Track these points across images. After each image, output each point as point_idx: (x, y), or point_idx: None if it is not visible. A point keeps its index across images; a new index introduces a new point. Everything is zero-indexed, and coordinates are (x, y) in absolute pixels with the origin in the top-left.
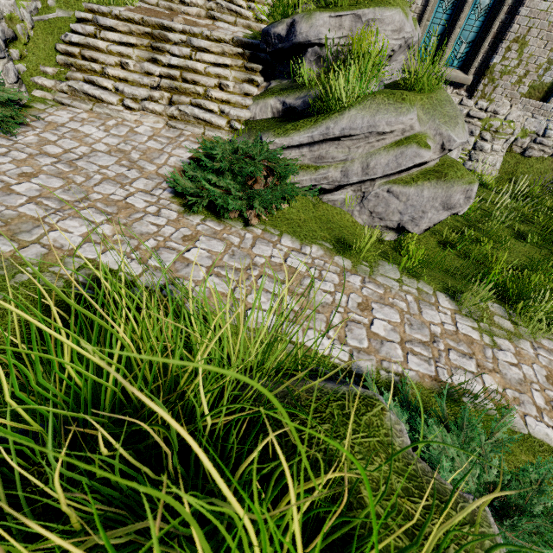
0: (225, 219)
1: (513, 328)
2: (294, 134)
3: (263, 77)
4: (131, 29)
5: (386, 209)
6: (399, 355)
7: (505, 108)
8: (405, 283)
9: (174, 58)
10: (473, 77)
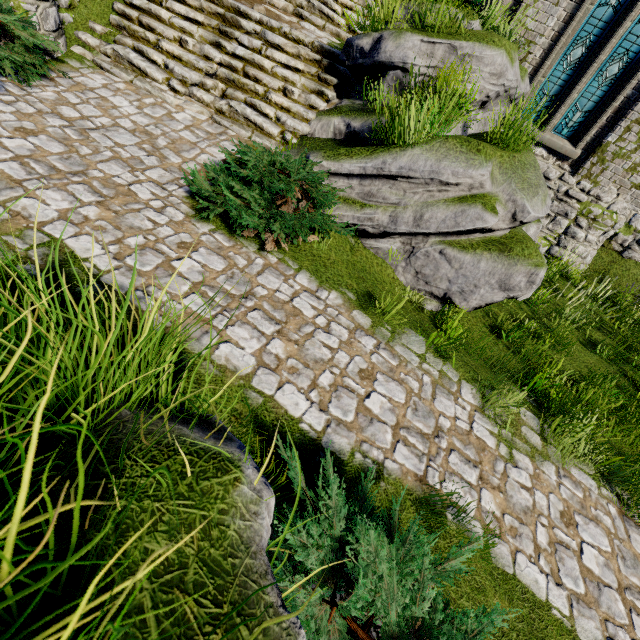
0: (240, 236)
1: (541, 446)
2: (345, 160)
3: (336, 93)
4: (202, 6)
5: (435, 273)
6: (387, 441)
7: (610, 195)
8: (428, 361)
9: (240, 48)
10: (582, 152)
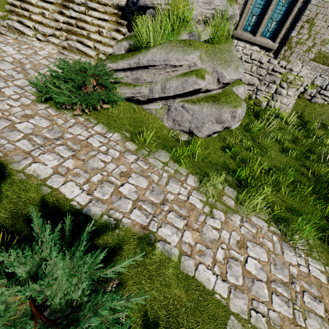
0: (63, 109)
1: (234, 206)
2: (120, 61)
3: (129, 29)
4: None
5: (182, 119)
6: (127, 208)
7: (297, 67)
8: (168, 165)
9: (73, 12)
10: (279, 45)
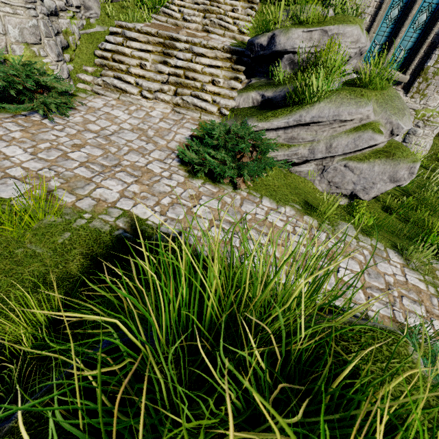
0: (219, 183)
1: None
2: (273, 120)
3: (245, 75)
4: (149, 40)
5: (342, 180)
6: (362, 298)
7: (436, 101)
8: (361, 240)
9: (179, 61)
10: (410, 76)
